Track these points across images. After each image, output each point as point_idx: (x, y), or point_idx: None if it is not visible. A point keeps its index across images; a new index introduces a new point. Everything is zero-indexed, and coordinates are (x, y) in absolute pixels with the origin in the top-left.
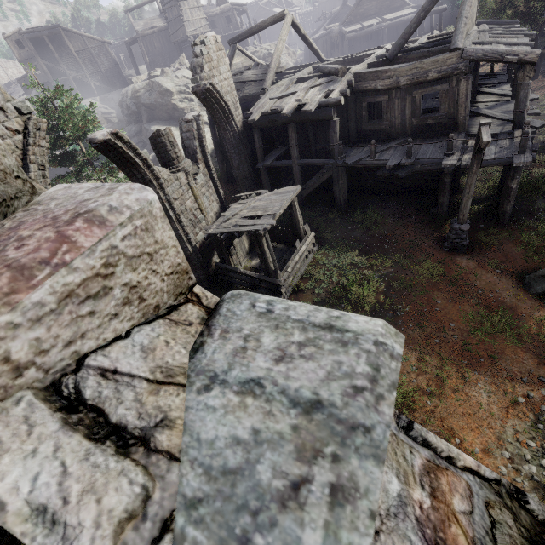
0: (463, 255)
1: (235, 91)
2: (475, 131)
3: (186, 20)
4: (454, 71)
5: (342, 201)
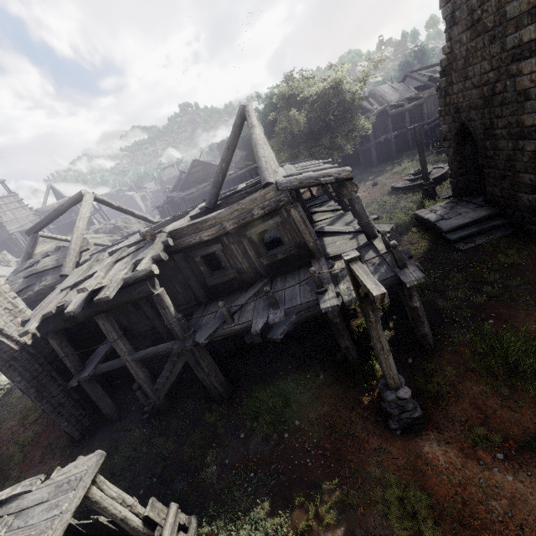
0: (428, 435)
1: (11, 292)
2: (333, 252)
3: (7, 220)
4: (278, 204)
5: (219, 386)
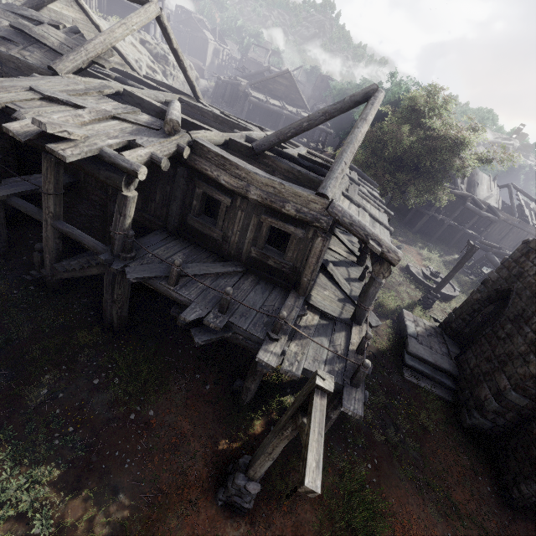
0: (239, 526)
1: None
2: (316, 299)
3: None
4: (314, 221)
5: (116, 317)
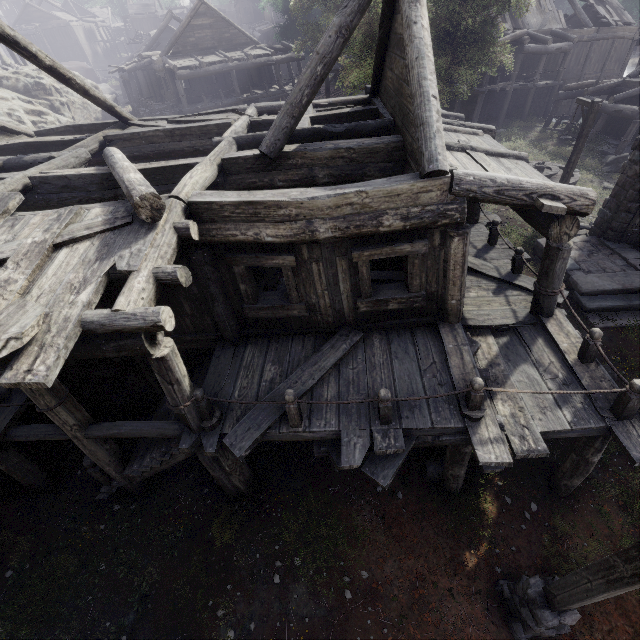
0: None
1: None
2: (472, 315)
3: None
4: (438, 220)
5: (240, 485)
